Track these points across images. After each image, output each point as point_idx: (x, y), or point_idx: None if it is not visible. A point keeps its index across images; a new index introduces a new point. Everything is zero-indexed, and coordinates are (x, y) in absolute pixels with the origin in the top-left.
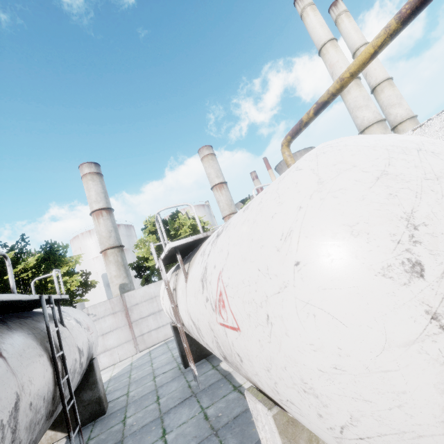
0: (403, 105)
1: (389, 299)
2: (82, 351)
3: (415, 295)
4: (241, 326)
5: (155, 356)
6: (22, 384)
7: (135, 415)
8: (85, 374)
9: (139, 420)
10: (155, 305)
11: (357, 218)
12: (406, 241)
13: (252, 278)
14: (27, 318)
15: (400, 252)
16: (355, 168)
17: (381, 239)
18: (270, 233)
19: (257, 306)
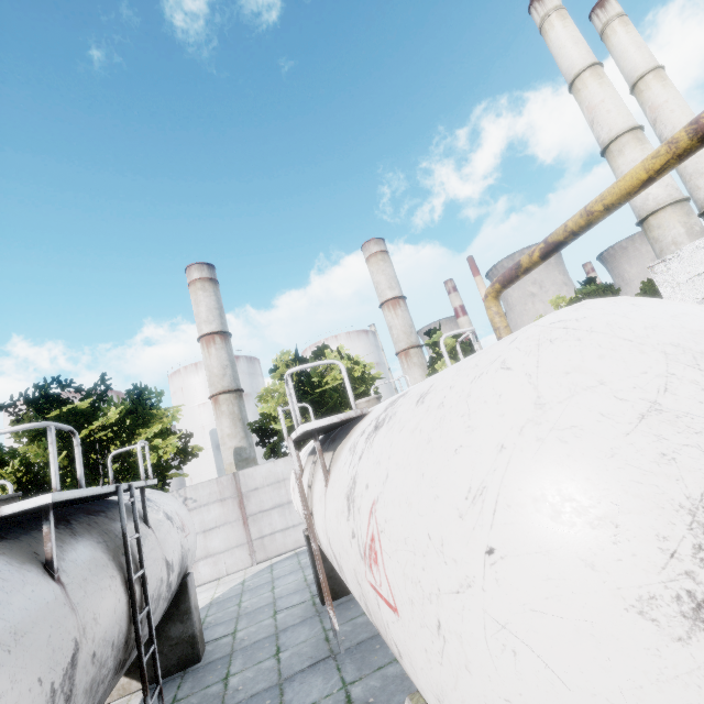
0: None
1: (649, 660)
2: (171, 565)
3: (698, 665)
4: (400, 609)
5: (278, 575)
6: (84, 625)
7: (243, 674)
8: (175, 598)
9: (247, 682)
10: (283, 493)
11: (599, 492)
12: (688, 556)
13: (418, 544)
14: (99, 515)
15: (675, 574)
16: (603, 387)
17: (641, 542)
18: (449, 481)
19: (424, 597)
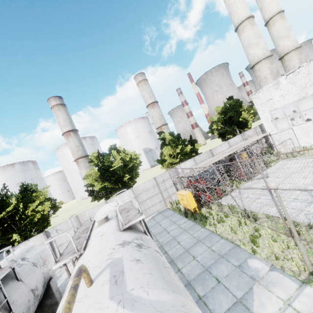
0: (290, 37)
1: None
2: (36, 288)
3: None
4: None
5: None
6: None
7: None
8: (46, 291)
9: None
10: None
11: None
12: None
13: None
14: None
15: None
16: None
17: None
18: None
19: None
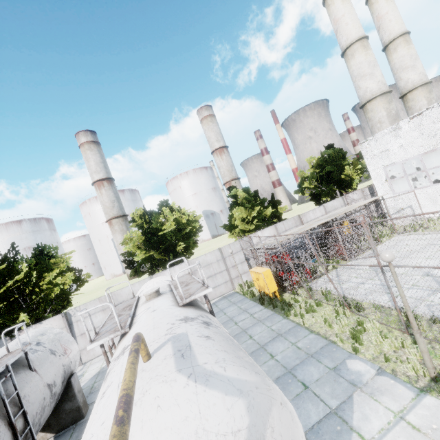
0: (417, 68)
1: None
2: (54, 383)
3: None
4: None
5: None
6: None
7: None
8: (65, 390)
9: None
10: None
11: None
12: None
13: None
14: None
15: None
16: None
17: None
18: None
19: None
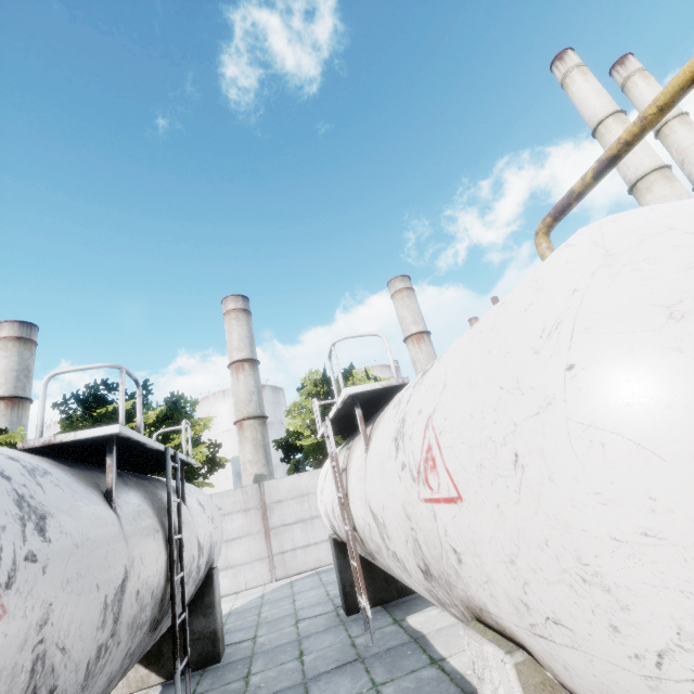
0: None
1: None
2: (202, 548)
3: None
4: (465, 490)
5: (299, 590)
6: (132, 559)
7: (264, 673)
8: (200, 589)
9: (269, 681)
10: (307, 508)
11: (680, 295)
12: None
13: (488, 405)
14: (144, 480)
15: None
16: (672, 230)
17: None
18: (521, 330)
19: (497, 446)
